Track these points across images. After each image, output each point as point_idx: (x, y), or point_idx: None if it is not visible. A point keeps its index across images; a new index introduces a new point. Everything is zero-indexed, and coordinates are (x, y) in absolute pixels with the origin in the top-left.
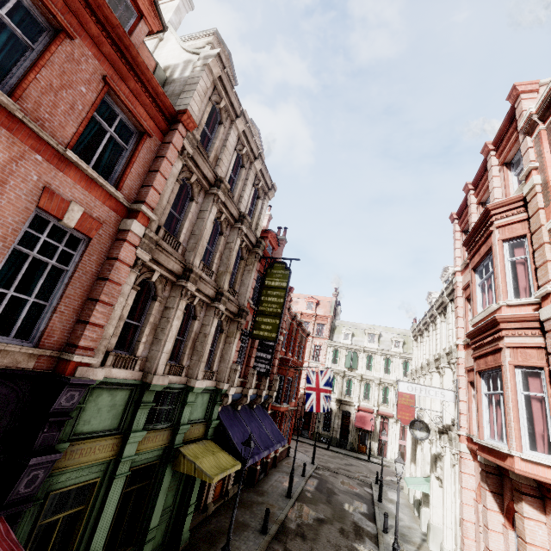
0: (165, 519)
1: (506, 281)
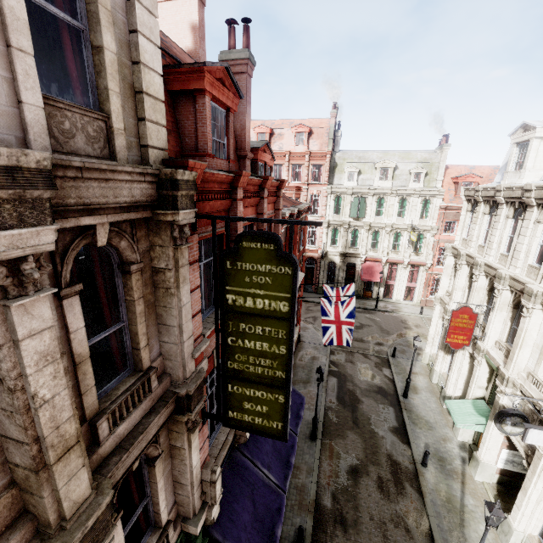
0: None
1: None
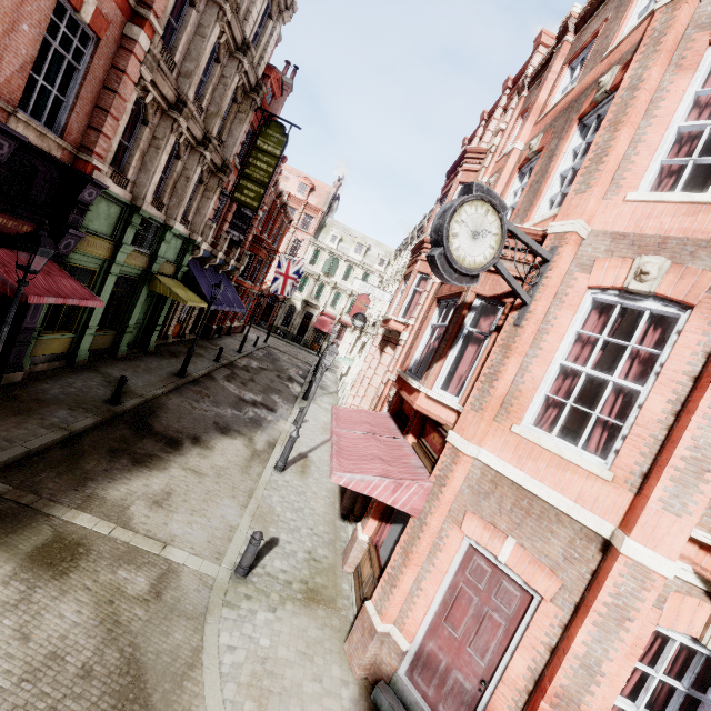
0: (137, 327)
1: None
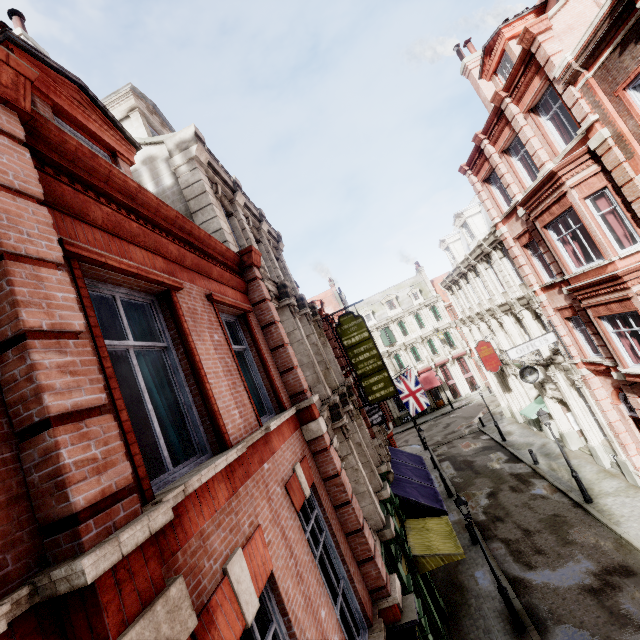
0: None
1: (606, 236)
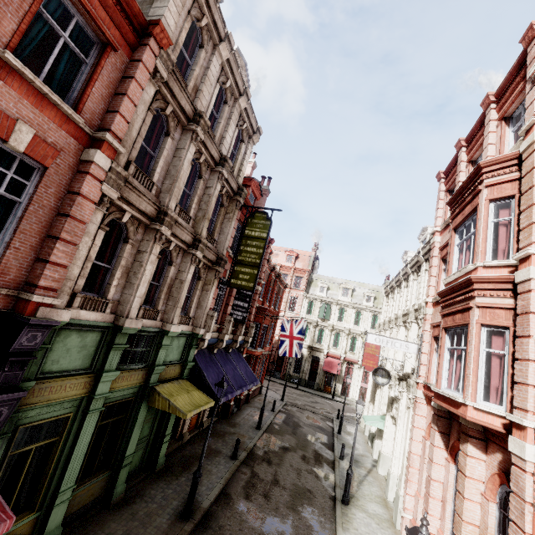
0: (142, 447)
1: (487, 242)
